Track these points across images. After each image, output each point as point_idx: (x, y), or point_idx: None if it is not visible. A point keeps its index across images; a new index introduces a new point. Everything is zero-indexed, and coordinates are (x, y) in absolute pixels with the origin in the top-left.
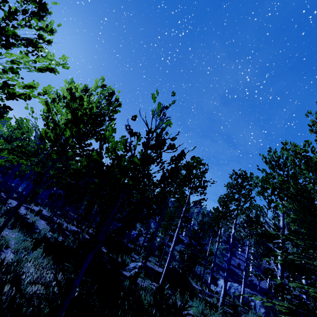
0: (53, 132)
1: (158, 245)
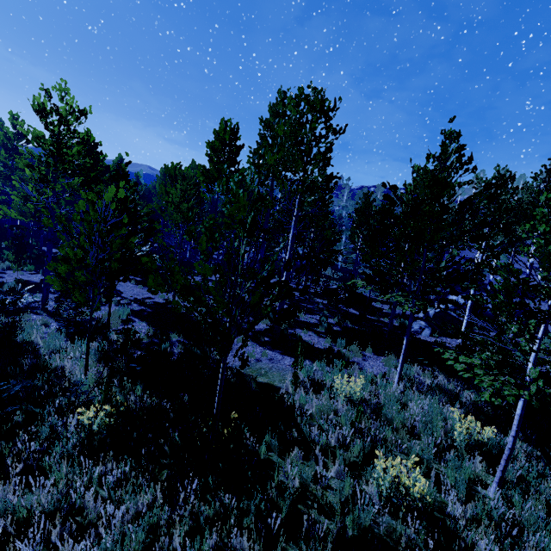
0: (395, 241)
1: (340, 266)
